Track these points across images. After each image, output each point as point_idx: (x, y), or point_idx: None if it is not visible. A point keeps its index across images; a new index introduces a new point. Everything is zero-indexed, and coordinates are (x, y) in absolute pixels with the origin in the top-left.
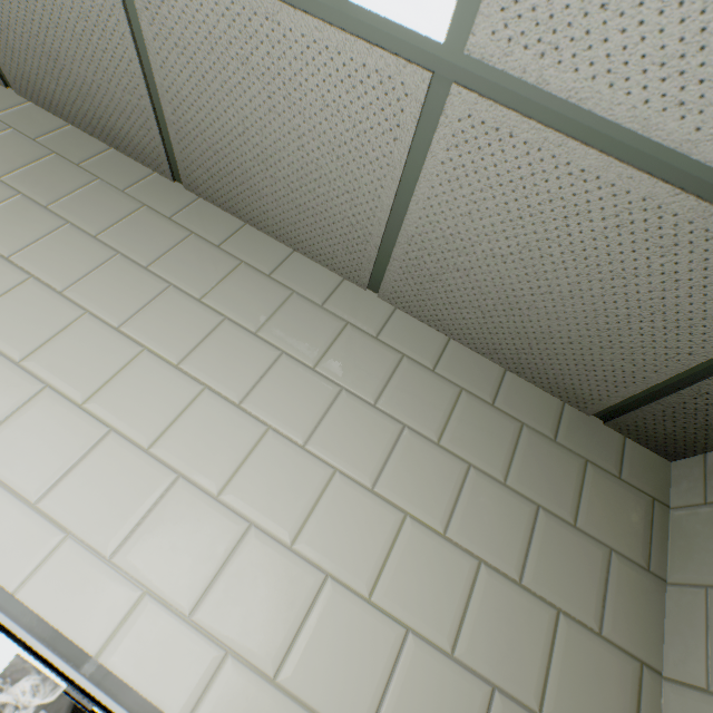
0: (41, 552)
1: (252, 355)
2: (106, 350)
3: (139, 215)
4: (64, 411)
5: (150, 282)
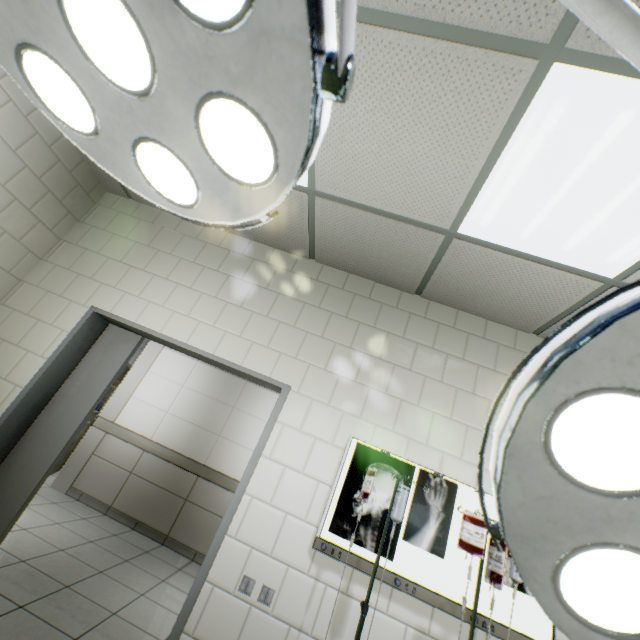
0: (474, 474)
1: (499, 381)
2: (443, 392)
3: (412, 319)
4: (446, 422)
5: (438, 355)
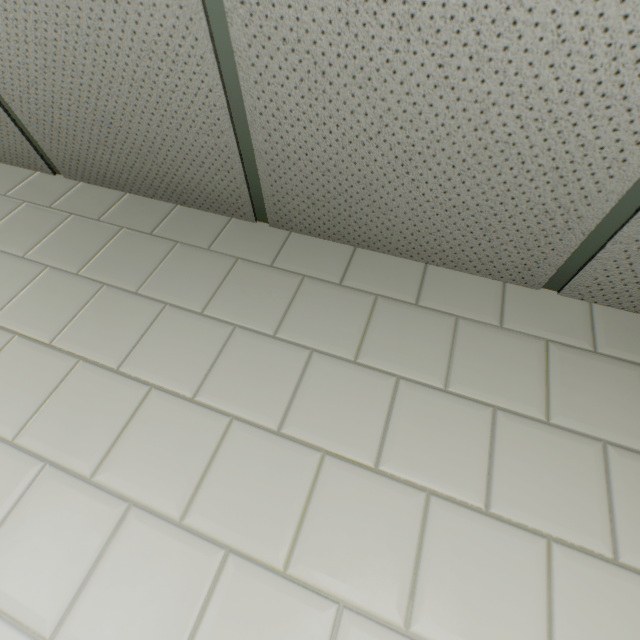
0: None
1: (459, 424)
2: (277, 469)
3: (237, 272)
4: (265, 590)
5: (287, 354)
